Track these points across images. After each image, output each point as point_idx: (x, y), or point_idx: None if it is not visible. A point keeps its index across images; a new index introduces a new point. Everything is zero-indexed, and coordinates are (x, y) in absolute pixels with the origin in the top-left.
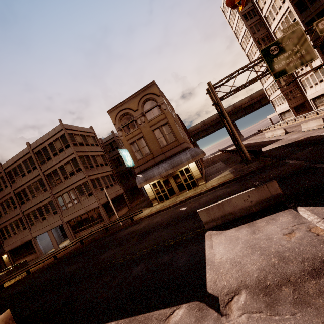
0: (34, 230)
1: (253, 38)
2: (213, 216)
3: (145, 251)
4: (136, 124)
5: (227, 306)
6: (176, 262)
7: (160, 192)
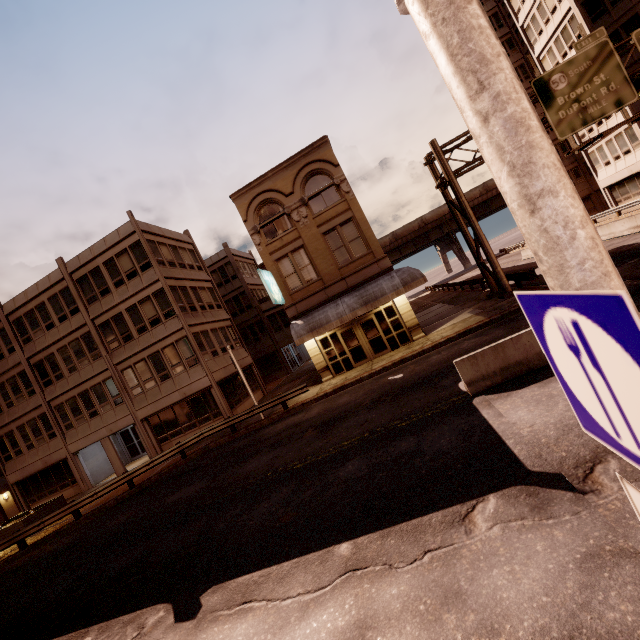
0: (73, 438)
1: None
2: (485, 370)
3: (348, 444)
4: (289, 221)
5: (587, 481)
6: (433, 447)
7: (337, 355)
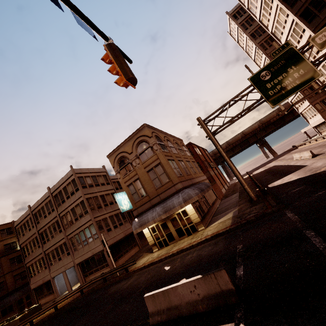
0: (52, 270)
1: (266, 54)
2: (159, 307)
3: None
4: (132, 166)
5: None
6: None
7: (159, 237)
